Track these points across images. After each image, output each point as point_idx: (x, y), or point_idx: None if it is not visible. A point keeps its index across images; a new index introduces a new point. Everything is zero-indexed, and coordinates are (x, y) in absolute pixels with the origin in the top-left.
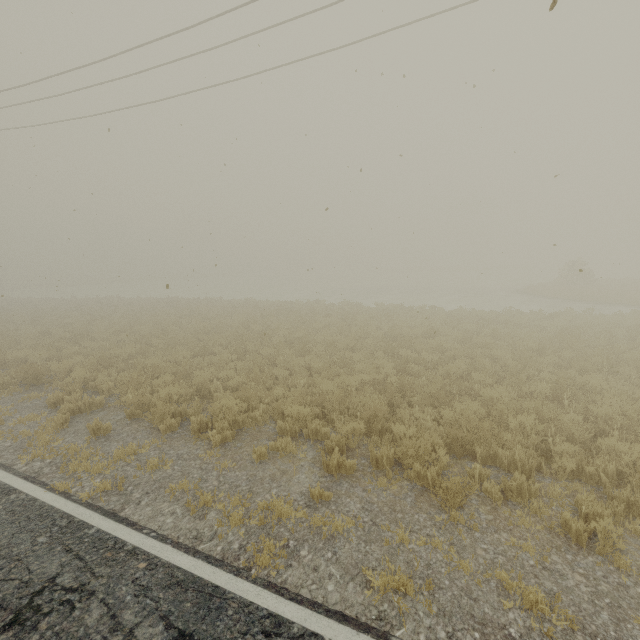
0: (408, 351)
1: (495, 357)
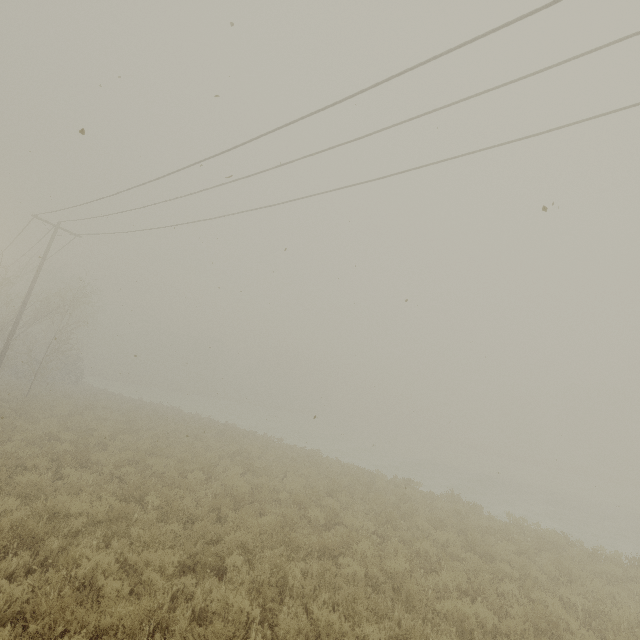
0: None
1: None
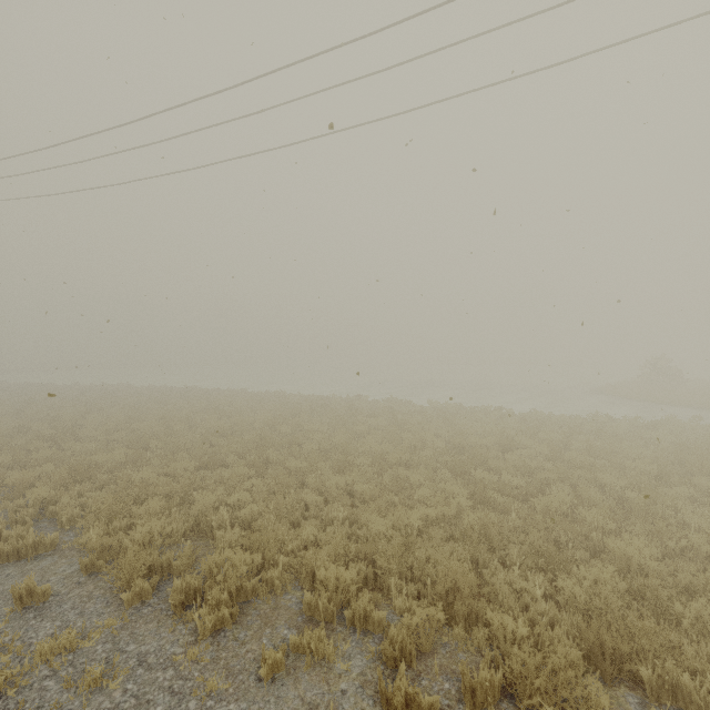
0: (484, 472)
1: (600, 483)
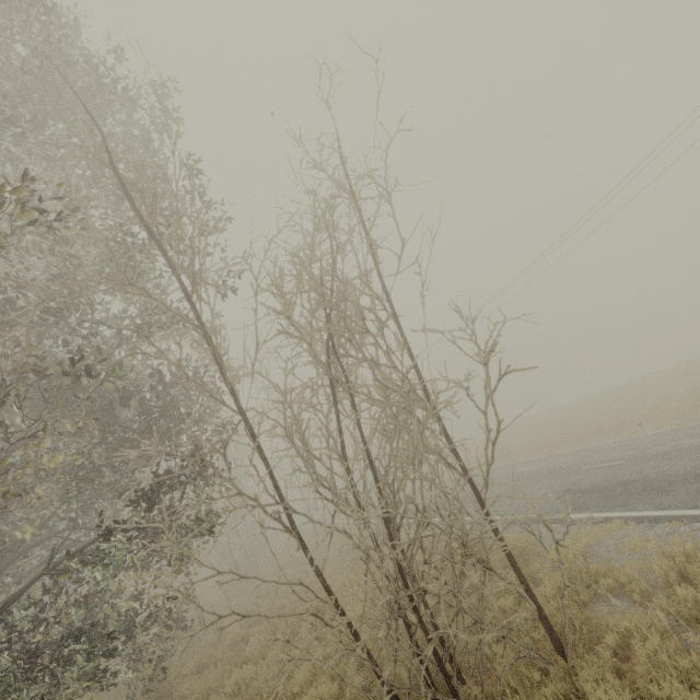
0: None
1: None
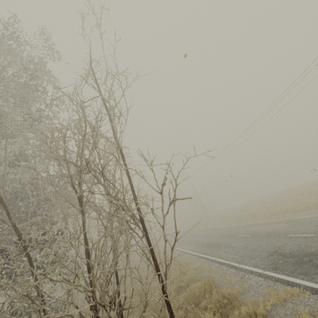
0: None
1: None
